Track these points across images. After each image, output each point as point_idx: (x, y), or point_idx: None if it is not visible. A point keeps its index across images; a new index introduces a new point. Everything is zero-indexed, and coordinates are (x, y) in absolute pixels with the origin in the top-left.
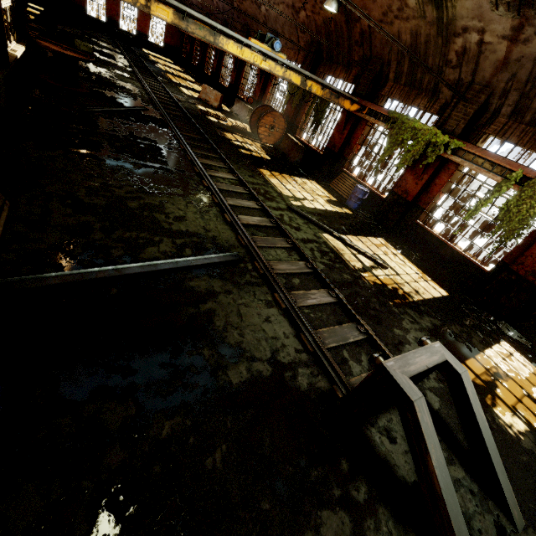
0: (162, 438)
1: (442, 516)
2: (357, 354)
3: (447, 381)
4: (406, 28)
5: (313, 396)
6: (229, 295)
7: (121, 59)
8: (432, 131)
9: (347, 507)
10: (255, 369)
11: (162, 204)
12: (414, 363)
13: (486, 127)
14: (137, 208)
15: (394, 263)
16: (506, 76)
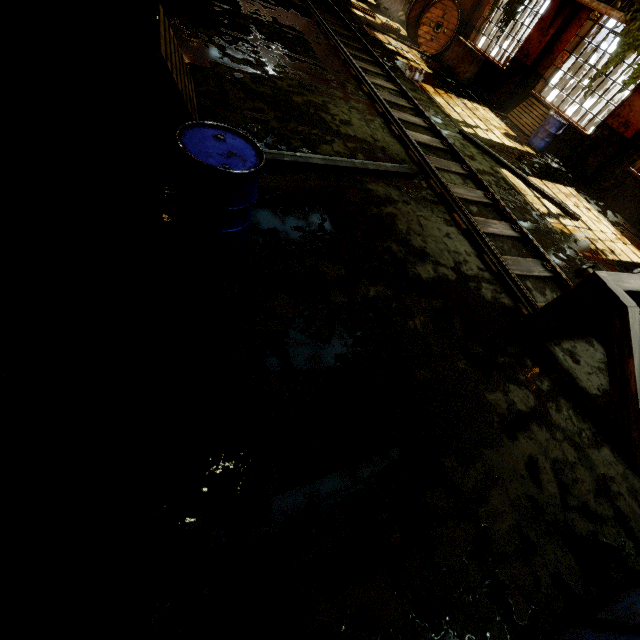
0: (370, 297)
1: (630, 412)
2: (541, 288)
3: None
4: None
5: (497, 307)
6: (407, 205)
7: None
8: None
9: (531, 389)
10: (440, 272)
11: (326, 105)
12: (628, 283)
13: None
14: (302, 104)
15: (586, 217)
16: None
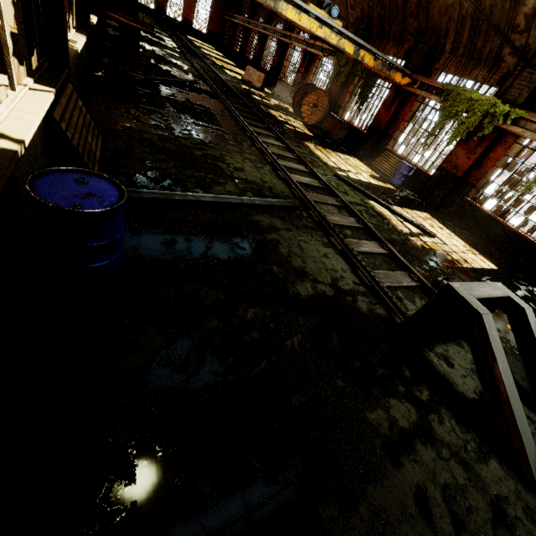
0: (248, 319)
1: (507, 418)
2: (410, 296)
3: (509, 317)
4: None
5: (373, 318)
6: (289, 232)
7: (170, 41)
8: (491, 101)
9: (411, 401)
10: (319, 289)
11: (223, 156)
12: (478, 291)
13: None
14: (202, 156)
15: (440, 234)
16: None
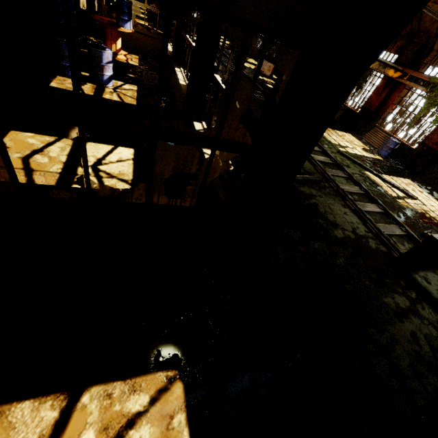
0: (316, 248)
1: None
2: (401, 241)
3: None
4: None
5: (379, 252)
6: (321, 197)
7: None
8: None
9: (406, 297)
10: (346, 234)
11: None
12: None
13: None
14: None
15: (420, 197)
16: None
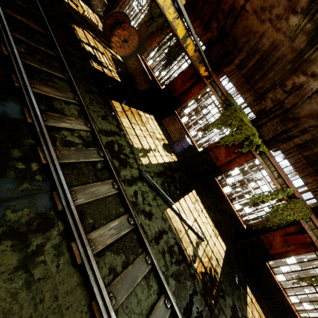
0: None
1: None
2: None
3: None
4: (271, 36)
5: None
6: None
7: None
8: (253, 130)
9: None
10: None
11: None
12: None
13: (280, 143)
14: None
15: (204, 225)
16: (313, 123)
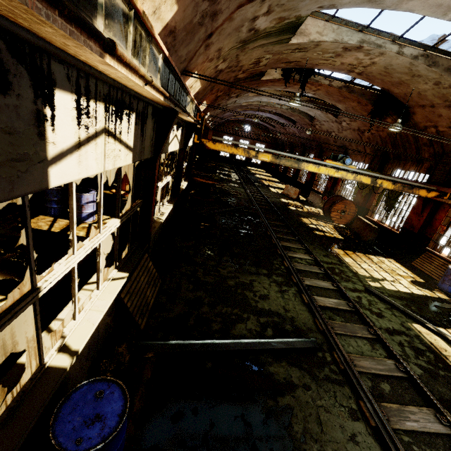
0: None
1: None
2: None
3: None
4: None
5: None
6: (307, 390)
7: (234, 175)
8: None
9: None
10: None
11: (252, 283)
12: None
13: None
14: (234, 285)
15: None
16: None
